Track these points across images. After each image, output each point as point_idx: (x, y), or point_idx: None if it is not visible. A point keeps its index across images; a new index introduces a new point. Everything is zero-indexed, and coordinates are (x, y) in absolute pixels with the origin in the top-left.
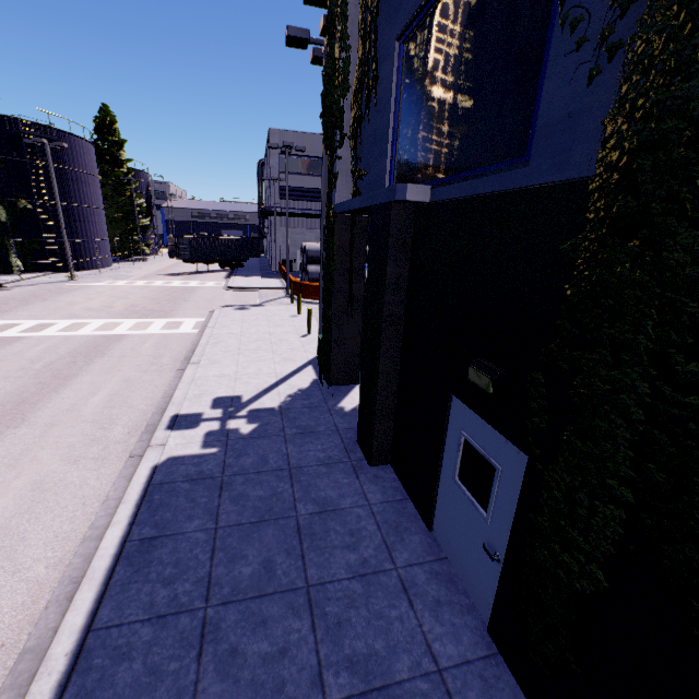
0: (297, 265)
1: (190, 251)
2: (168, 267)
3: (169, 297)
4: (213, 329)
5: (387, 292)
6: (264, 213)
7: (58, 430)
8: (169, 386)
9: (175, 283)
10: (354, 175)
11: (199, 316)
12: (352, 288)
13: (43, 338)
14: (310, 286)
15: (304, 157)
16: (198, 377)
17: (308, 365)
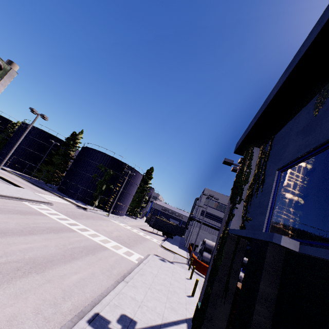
0: (198, 248)
1: (154, 222)
2: (142, 225)
3: (135, 238)
4: (144, 265)
5: (257, 302)
6: (191, 218)
7: (48, 286)
8: (107, 289)
9: (141, 233)
10: (243, 218)
11: (142, 254)
12: (228, 281)
13: (81, 234)
14: (201, 264)
15: (216, 202)
16: (122, 291)
17: (184, 321)
